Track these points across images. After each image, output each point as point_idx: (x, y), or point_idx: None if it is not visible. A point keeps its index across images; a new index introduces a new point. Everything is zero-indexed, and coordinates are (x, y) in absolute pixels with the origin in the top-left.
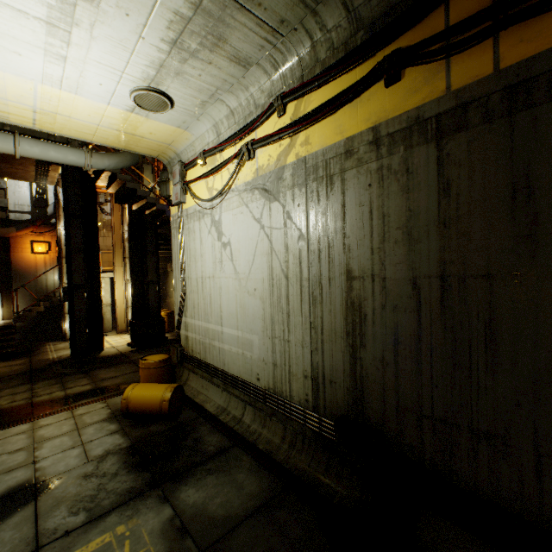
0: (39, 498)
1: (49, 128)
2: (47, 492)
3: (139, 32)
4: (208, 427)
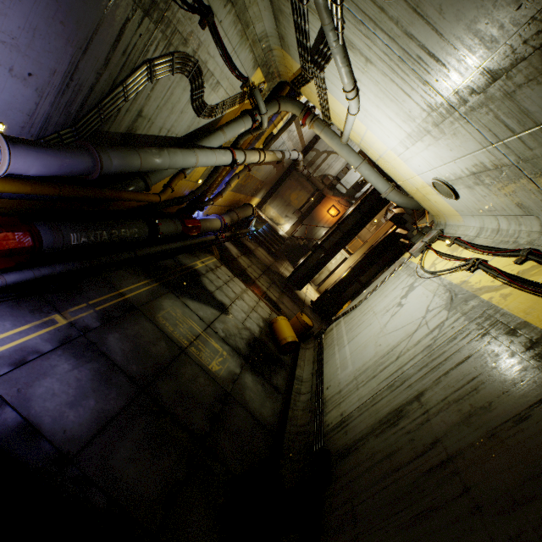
0: (223, 314)
1: (382, 166)
2: (225, 315)
3: (453, 159)
4: (285, 375)
